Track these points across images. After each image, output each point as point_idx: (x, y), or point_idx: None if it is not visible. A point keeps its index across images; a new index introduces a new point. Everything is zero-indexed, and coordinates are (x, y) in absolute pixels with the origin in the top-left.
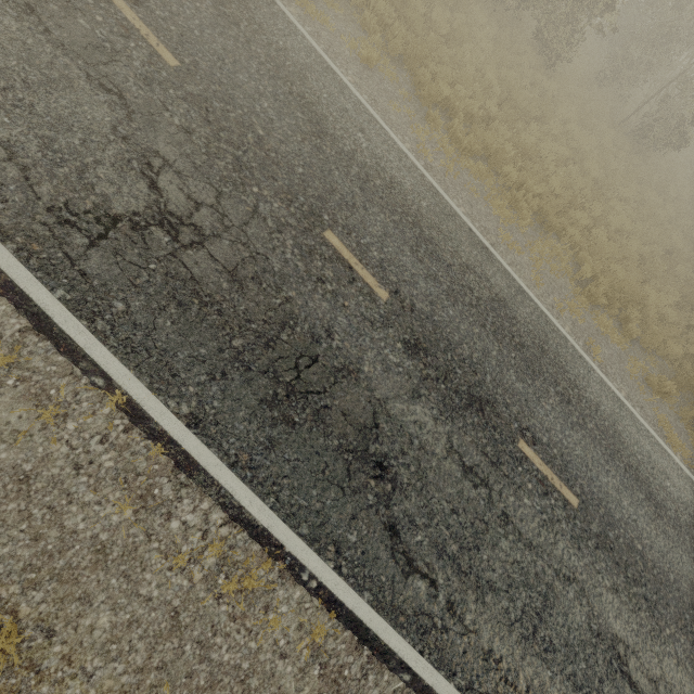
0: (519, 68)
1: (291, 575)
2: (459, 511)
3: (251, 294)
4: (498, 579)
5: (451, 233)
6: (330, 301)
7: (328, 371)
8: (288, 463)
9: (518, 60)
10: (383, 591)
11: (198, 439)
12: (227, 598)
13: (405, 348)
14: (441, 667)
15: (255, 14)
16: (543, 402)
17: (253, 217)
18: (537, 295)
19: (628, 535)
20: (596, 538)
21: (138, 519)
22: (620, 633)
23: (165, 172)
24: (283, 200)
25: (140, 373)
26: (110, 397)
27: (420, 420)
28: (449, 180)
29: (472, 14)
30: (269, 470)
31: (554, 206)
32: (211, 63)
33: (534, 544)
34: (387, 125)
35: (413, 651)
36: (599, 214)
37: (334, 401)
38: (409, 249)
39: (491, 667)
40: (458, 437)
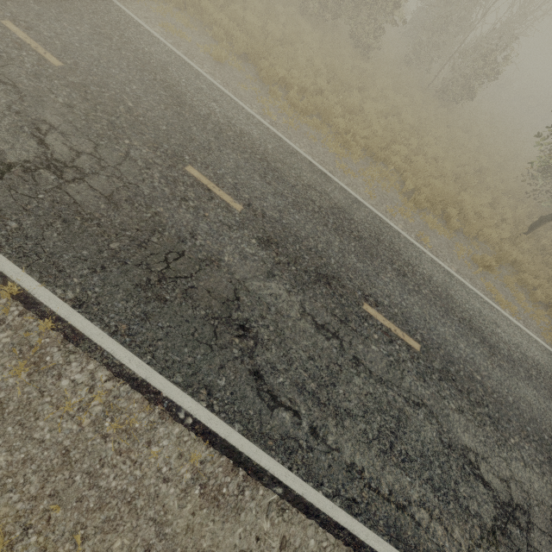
0: (341, 57)
1: (170, 415)
2: (315, 358)
3: (125, 211)
4: (354, 408)
5: (294, 165)
6: (192, 213)
7: (193, 262)
8: (162, 329)
9: (340, 52)
10: (252, 422)
11: (83, 316)
12: (113, 437)
13: (258, 243)
14: (309, 479)
15: (125, 32)
16: (382, 276)
17: (125, 159)
18: (372, 204)
19: (467, 369)
20: (439, 372)
21: (32, 381)
22: (469, 444)
23: (51, 133)
24: (150, 147)
25: (31, 271)
26: (6, 291)
27: (275, 293)
28: (291, 132)
29: (299, 25)
30: (145, 335)
31: (378, 143)
32: (89, 63)
33: (383, 380)
34: (237, 98)
35: (283, 468)
36: (415, 146)
37: (200, 283)
38: (258, 176)
39: (355, 477)
40: (309, 304)
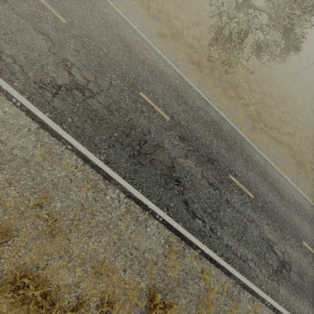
0: None
1: None
2: None
3: None
4: None
5: None
6: None
7: None
8: None
9: None
10: None
11: None
12: None
13: None
14: None
15: None
16: None
17: None
18: None
19: (99, 45)
20: (73, 35)
21: None
22: (72, 60)
23: None
24: None
25: None
26: None
27: None
28: None
29: None
30: None
31: None
32: None
33: (22, 16)
34: None
35: None
36: None
37: None
38: None
39: None
40: None
